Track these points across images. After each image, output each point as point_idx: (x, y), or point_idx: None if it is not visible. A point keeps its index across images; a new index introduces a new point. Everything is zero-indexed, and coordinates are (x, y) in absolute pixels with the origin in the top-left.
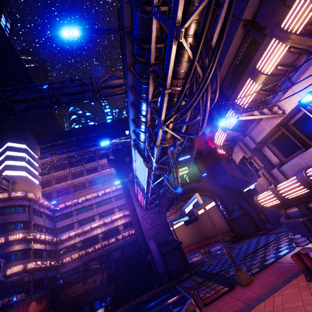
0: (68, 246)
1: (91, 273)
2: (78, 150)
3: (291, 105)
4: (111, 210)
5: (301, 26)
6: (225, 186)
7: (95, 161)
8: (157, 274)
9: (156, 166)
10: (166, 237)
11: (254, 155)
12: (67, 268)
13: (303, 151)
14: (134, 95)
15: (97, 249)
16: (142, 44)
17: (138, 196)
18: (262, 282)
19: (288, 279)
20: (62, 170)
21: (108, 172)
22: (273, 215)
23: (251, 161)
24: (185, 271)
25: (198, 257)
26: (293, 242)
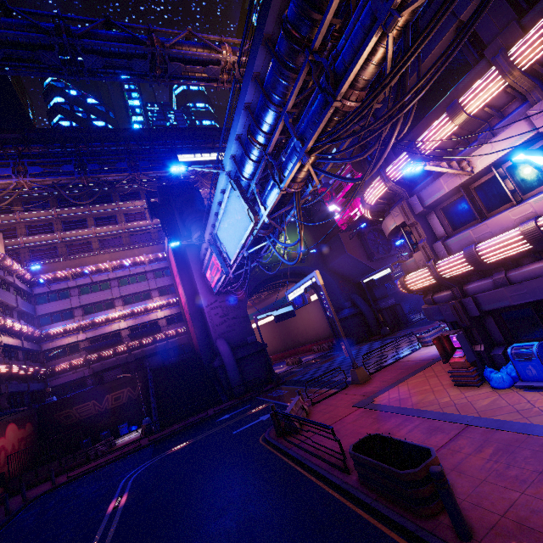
0: (62, 346)
1: (111, 386)
2: (78, 175)
3: (483, 162)
4: (146, 293)
5: (529, 63)
6: (338, 273)
7: (112, 202)
8: (227, 385)
9: (267, 222)
10: (244, 337)
11: (418, 222)
12: (63, 380)
13: (478, 224)
14: (254, 93)
15: (119, 353)
16: (310, 9)
17: (207, 272)
18: (382, 378)
19: (414, 373)
20: (40, 210)
21: (138, 228)
22: (392, 318)
23: (409, 231)
24: (267, 383)
25: (283, 369)
26: (419, 341)
